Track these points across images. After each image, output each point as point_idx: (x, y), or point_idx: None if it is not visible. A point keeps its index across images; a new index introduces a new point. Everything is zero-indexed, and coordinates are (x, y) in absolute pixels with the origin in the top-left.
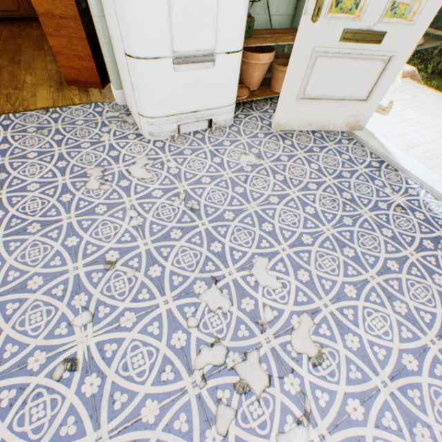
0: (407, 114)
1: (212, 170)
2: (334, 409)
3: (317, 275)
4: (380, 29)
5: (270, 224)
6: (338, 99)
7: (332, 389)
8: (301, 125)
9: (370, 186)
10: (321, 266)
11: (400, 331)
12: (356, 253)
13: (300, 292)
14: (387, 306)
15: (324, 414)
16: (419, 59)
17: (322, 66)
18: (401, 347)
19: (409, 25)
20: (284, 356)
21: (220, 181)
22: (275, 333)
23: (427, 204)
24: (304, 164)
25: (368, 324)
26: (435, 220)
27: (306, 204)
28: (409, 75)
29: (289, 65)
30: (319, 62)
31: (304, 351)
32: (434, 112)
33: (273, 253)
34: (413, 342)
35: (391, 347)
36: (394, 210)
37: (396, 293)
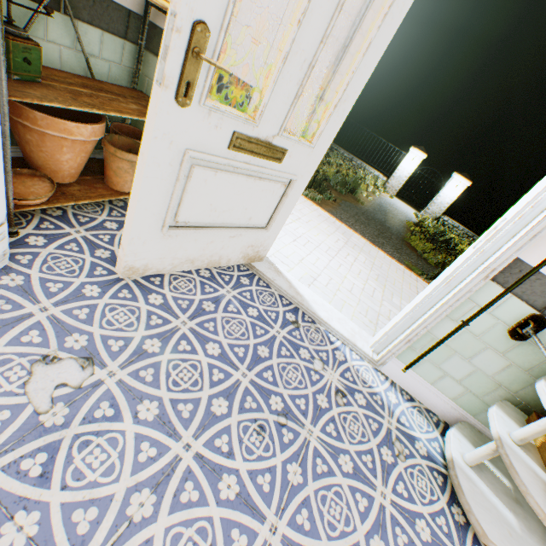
0: (295, 228)
1: None
2: None
3: None
4: (280, 143)
5: None
6: (231, 226)
7: None
8: (177, 264)
9: (298, 363)
10: None
11: None
12: None
13: None
14: None
15: None
16: None
17: (205, 181)
18: None
19: (310, 147)
20: None
21: None
22: None
23: (359, 370)
24: (195, 347)
25: None
26: (375, 399)
27: (220, 470)
28: None
29: (139, 170)
30: (198, 174)
31: None
32: (314, 225)
33: None
34: None
35: None
36: (337, 402)
37: None
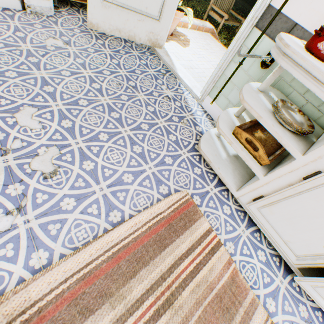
0: (199, 51)
1: (10, 40)
2: (50, 204)
3: (80, 125)
4: None
5: (53, 87)
6: (137, 12)
7: (54, 193)
8: (112, 30)
9: (153, 82)
10: (87, 120)
11: (130, 162)
12: (121, 116)
13: (58, 133)
14: (128, 148)
15: (37, 208)
16: (228, 33)
17: None
18: (126, 170)
19: None
20: (18, 172)
21: (16, 49)
22: (17, 157)
23: (187, 99)
24: (107, 58)
25: (108, 157)
26: (187, 108)
27: (95, 82)
28: (211, 32)
29: None
30: None
31: (41, 170)
32: (216, 55)
33: (45, 106)
34: (136, 168)
35: (119, 170)
36: (163, 98)
37: (139, 141)
